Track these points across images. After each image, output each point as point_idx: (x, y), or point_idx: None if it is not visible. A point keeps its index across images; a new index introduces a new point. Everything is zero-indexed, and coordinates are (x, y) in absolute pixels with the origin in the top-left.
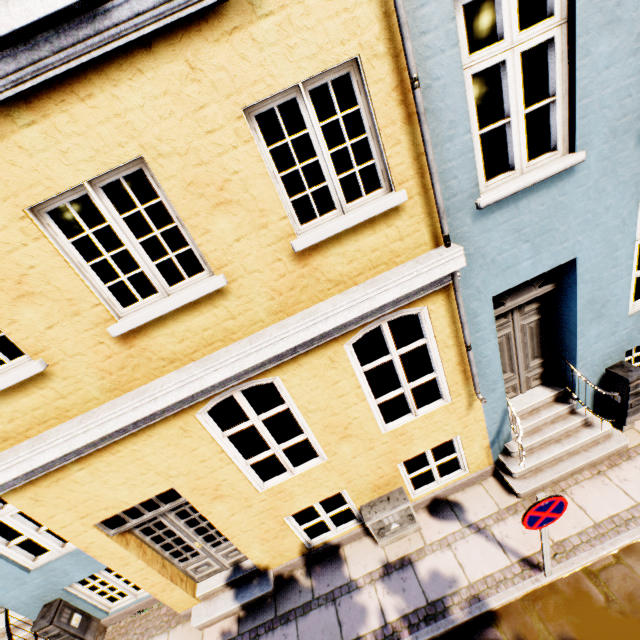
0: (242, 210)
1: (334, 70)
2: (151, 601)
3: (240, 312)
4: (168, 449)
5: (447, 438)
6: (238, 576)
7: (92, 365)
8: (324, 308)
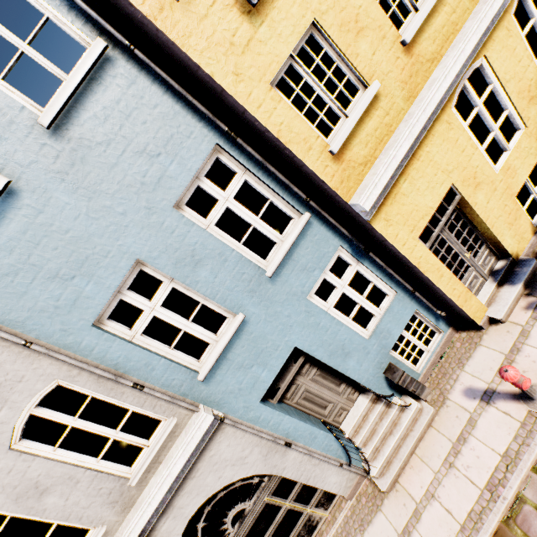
0: None
1: None
2: (442, 347)
3: (456, 6)
4: (443, 146)
5: None
6: (501, 274)
7: (396, 80)
8: None
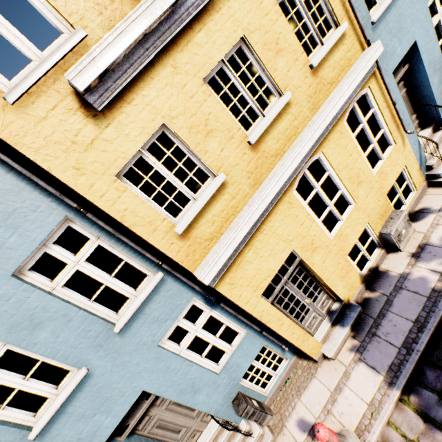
0: (286, 53)
1: None
2: (288, 372)
3: (298, 114)
4: (285, 220)
5: (401, 169)
6: (335, 315)
7: (243, 170)
8: (335, 94)
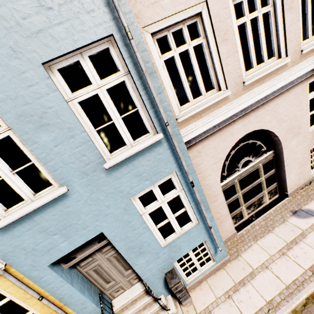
0: None
1: None
2: None
3: None
4: None
5: None
6: None
7: None
8: None
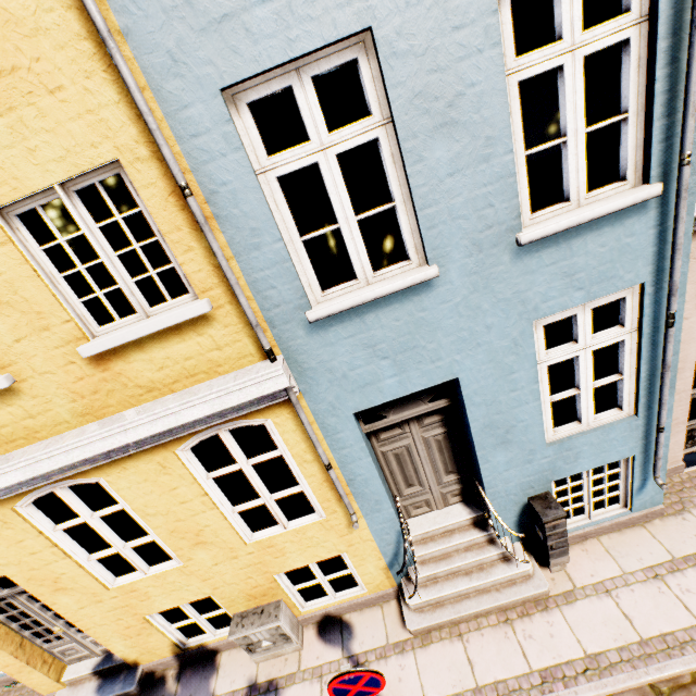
0: (16, 311)
1: (100, 171)
2: None
3: (40, 412)
4: None
5: (330, 555)
6: (106, 666)
7: None
8: (126, 418)
